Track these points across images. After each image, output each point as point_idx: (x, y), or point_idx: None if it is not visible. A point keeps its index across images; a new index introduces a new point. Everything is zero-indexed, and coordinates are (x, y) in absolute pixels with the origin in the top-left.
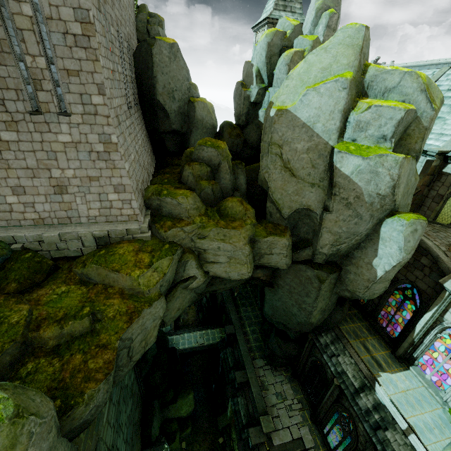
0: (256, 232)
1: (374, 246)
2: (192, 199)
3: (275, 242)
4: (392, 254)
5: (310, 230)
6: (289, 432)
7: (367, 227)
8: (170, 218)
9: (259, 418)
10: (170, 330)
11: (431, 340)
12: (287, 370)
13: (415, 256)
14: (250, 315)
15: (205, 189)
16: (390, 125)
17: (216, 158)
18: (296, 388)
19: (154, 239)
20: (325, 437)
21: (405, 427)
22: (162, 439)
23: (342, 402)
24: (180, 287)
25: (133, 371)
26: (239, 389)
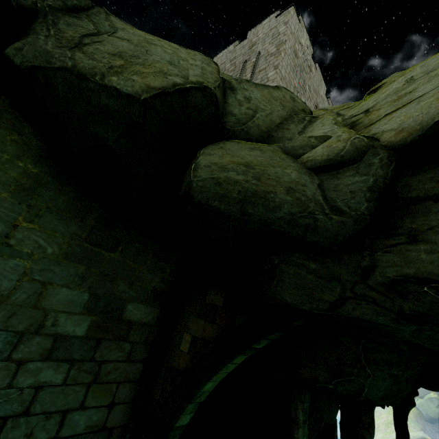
0: None
1: None
2: None
3: None
4: None
5: None
6: None
7: None
8: None
9: None
10: None
11: None
12: None
13: None
14: None
15: None
16: None
17: None
18: None
19: None
20: None
21: None
22: None
23: None
24: (278, 146)
25: None
26: None
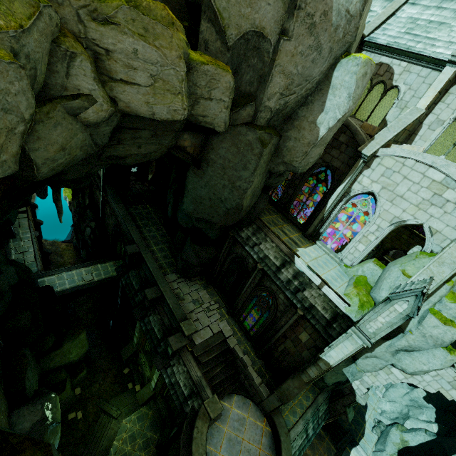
0: (191, 54)
1: (323, 98)
2: None
3: (218, 77)
4: (340, 105)
5: (255, 77)
6: (210, 329)
7: (322, 69)
8: None
9: (180, 325)
10: (38, 271)
11: (336, 213)
12: (201, 279)
13: (334, 136)
14: (155, 234)
15: None
16: None
17: None
18: (212, 292)
19: None
20: (242, 323)
21: (319, 283)
22: (45, 390)
23: (264, 283)
24: (62, 106)
25: None
26: (151, 307)
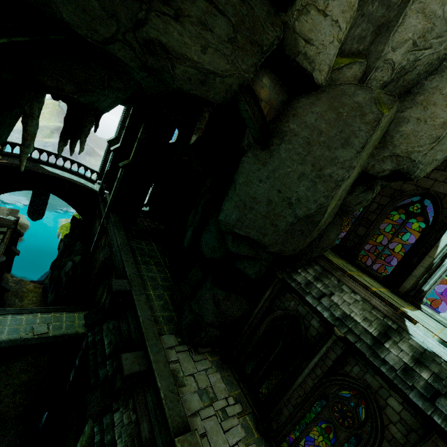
0: None
1: None
2: None
3: None
4: None
5: (370, 29)
6: None
7: None
8: None
9: (174, 443)
10: None
11: None
12: (213, 352)
13: None
14: (156, 276)
15: None
16: None
17: None
18: (229, 380)
19: None
20: None
21: None
22: None
23: (345, 369)
24: None
25: None
26: (122, 392)
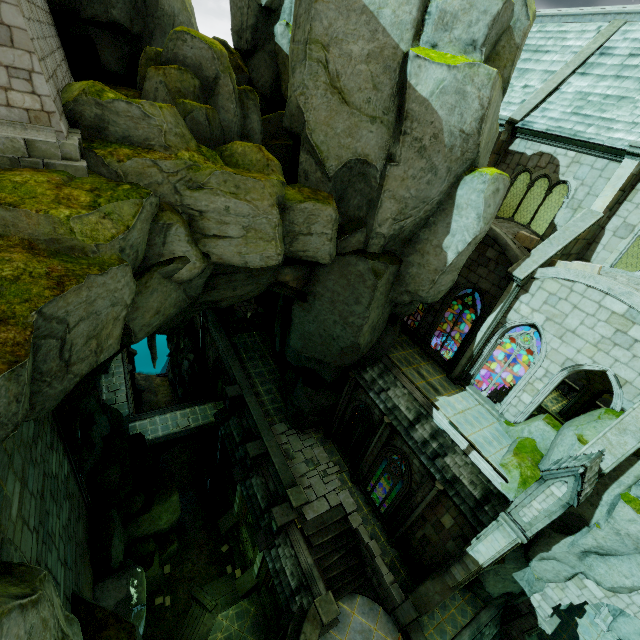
0: (286, 194)
1: (447, 219)
2: (172, 115)
3: (317, 213)
4: (468, 227)
5: (364, 201)
6: (326, 500)
7: (441, 189)
8: (128, 146)
9: (286, 492)
10: (129, 414)
11: (491, 350)
12: (318, 431)
13: (480, 250)
14: (262, 371)
15: (193, 111)
16: (482, 24)
17: (211, 66)
18: (331, 450)
19: (96, 177)
20: (369, 495)
21: (466, 446)
22: (131, 563)
23: (394, 442)
24: (158, 273)
25: (66, 458)
26: (254, 467)
